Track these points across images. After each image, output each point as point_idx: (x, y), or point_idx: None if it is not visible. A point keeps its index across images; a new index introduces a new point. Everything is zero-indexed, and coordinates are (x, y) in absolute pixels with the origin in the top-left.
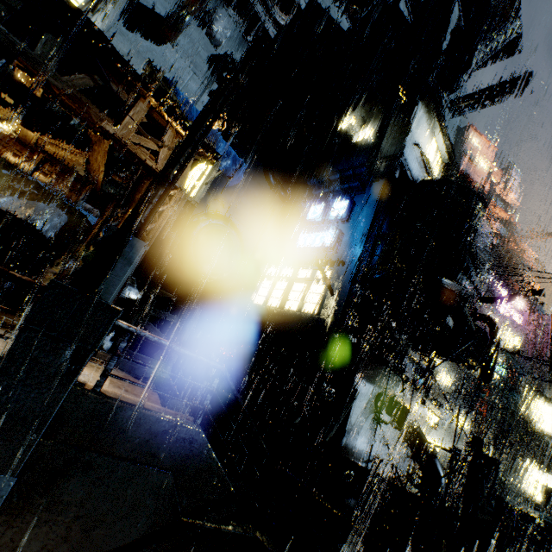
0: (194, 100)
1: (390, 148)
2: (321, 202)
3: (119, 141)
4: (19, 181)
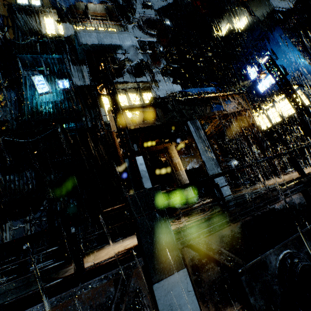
0: (173, 90)
1: (262, 13)
2: (248, 67)
3: (228, 113)
4: (184, 159)
